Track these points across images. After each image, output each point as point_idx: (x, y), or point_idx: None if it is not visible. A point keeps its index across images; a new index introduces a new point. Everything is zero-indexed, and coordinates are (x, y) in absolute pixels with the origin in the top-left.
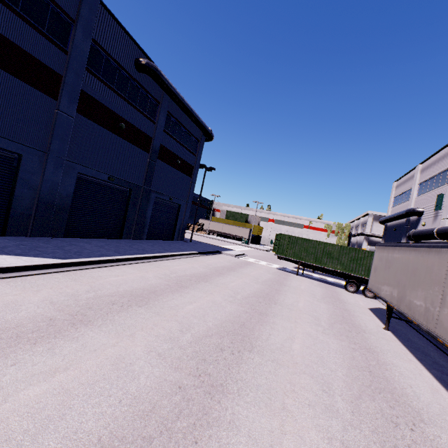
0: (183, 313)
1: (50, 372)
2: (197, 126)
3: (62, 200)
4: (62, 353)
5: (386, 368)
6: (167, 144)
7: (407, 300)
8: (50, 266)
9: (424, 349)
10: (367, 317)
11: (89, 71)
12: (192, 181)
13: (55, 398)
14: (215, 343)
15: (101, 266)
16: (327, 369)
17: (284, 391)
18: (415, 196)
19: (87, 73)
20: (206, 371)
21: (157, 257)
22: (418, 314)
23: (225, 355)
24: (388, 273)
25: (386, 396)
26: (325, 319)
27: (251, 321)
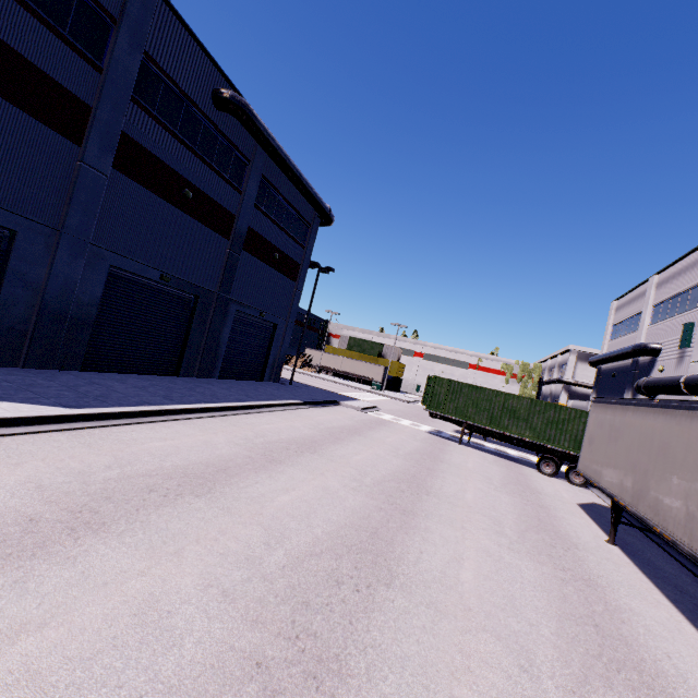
0: (273, 509)
1: (8, 632)
2: (308, 201)
3: (82, 309)
4: (41, 590)
5: (621, 619)
6: (259, 227)
7: (650, 497)
8: (47, 419)
9: (677, 581)
10: (577, 520)
11: (136, 103)
12: (296, 288)
13: (8, 694)
14: (326, 569)
15: (138, 421)
16: (524, 622)
17: (451, 670)
18: (647, 324)
19: (134, 106)
20: (309, 627)
21: (234, 409)
22: (673, 523)
23: (343, 593)
24: (615, 448)
25: (630, 678)
26: (511, 523)
27: (389, 526)
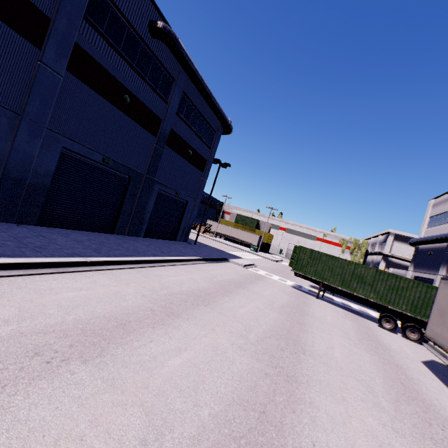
0: (161, 379)
1: None
2: (215, 114)
3: (38, 179)
4: None
5: None
6: (179, 130)
7: None
8: None
9: None
10: (431, 383)
11: (88, 22)
12: (203, 176)
13: None
14: None
15: (62, 271)
16: None
17: None
18: None
19: (86, 24)
20: None
21: (149, 262)
22: None
23: None
24: None
25: None
26: (382, 390)
27: (276, 401)
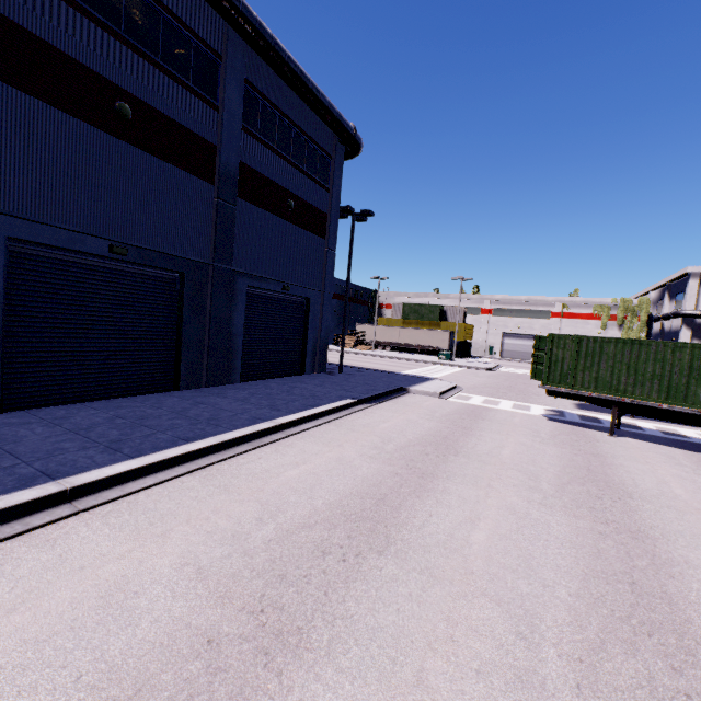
0: None
1: None
2: (322, 117)
3: None
4: None
5: None
6: (258, 163)
7: None
8: None
9: None
10: None
11: None
12: (327, 246)
13: None
14: None
15: None
16: None
17: None
18: None
19: None
20: None
21: (240, 442)
22: None
23: None
24: None
25: None
26: None
27: None
